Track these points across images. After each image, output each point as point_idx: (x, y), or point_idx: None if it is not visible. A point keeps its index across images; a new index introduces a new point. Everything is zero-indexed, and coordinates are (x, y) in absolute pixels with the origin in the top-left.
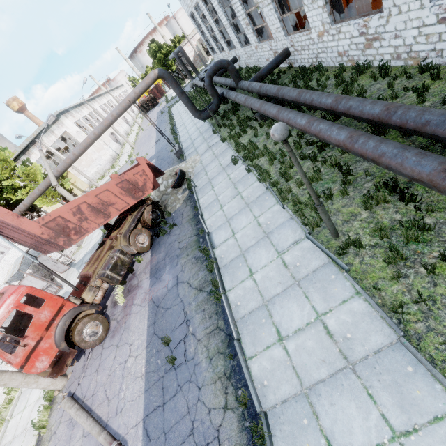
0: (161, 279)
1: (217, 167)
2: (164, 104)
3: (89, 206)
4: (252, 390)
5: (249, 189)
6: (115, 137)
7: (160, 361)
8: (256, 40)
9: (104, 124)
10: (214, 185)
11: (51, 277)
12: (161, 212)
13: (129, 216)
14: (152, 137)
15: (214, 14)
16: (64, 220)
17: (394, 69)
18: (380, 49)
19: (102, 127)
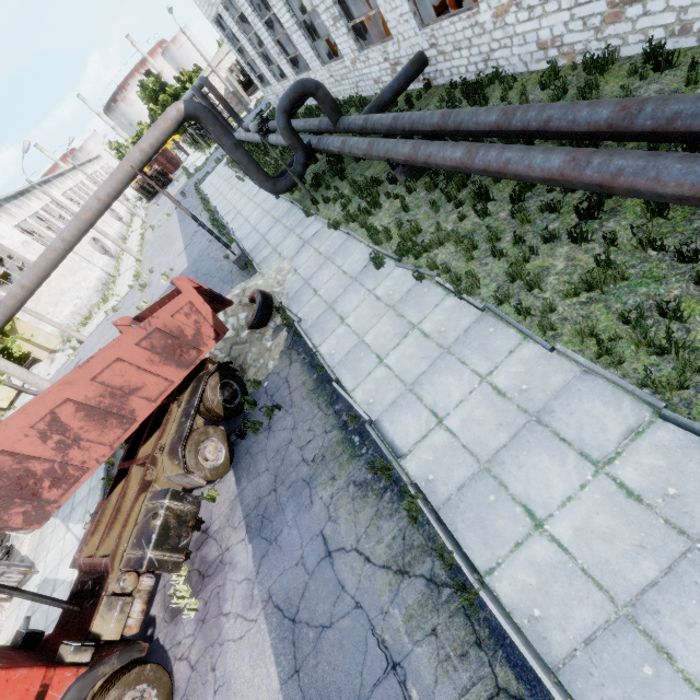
0: (280, 542)
1: (336, 278)
2: (185, 181)
3: (80, 407)
4: None
5: (435, 314)
6: (101, 246)
7: None
8: (353, 46)
9: (83, 218)
10: (345, 313)
11: (5, 545)
12: (239, 382)
13: (173, 405)
14: (174, 238)
15: (263, 13)
16: (17, 459)
17: (676, 54)
18: (641, 19)
19: (78, 226)
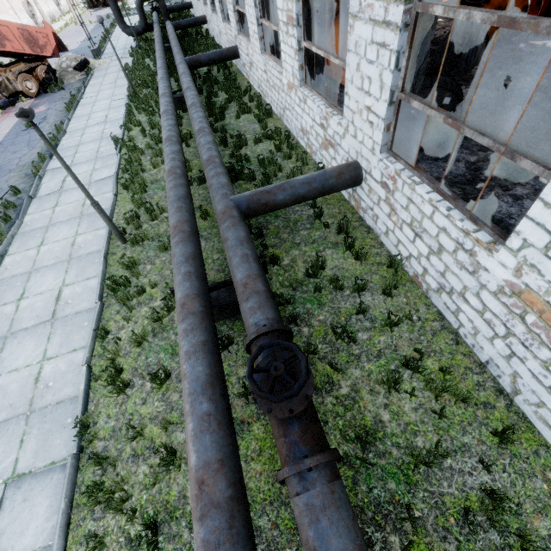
0: (37, 108)
1: (116, 69)
2: None
3: None
4: (65, 127)
5: (122, 81)
6: (31, 10)
7: (20, 129)
8: None
9: None
10: (106, 77)
11: None
12: (55, 78)
13: (23, 63)
14: (82, 35)
15: None
16: None
17: None
18: (222, 40)
19: None
